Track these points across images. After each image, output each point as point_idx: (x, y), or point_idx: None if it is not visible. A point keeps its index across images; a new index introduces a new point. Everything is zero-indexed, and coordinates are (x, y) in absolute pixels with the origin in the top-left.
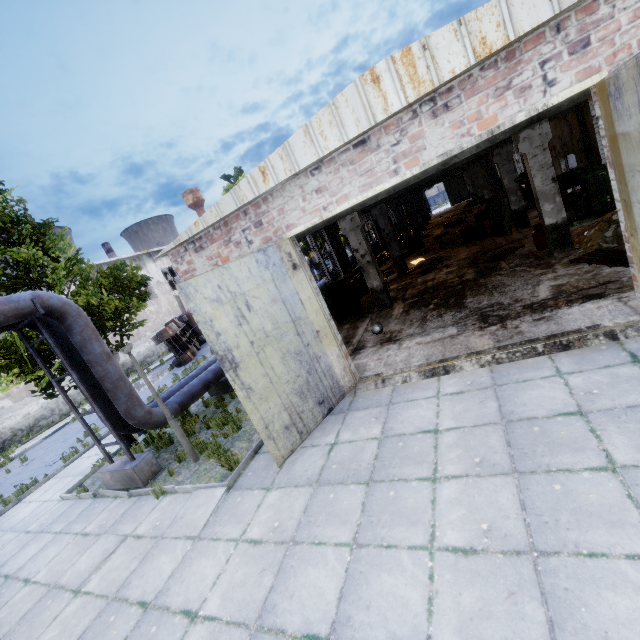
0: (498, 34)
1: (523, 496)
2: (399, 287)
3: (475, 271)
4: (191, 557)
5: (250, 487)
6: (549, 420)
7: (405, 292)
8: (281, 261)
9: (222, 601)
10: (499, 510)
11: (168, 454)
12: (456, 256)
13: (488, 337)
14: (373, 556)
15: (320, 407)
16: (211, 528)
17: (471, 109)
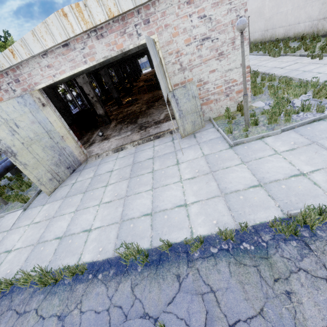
0: (115, 9)
1: (129, 184)
2: (116, 113)
3: (146, 106)
4: (7, 236)
5: (35, 206)
6: (144, 161)
7: (118, 116)
8: (34, 102)
9: (22, 243)
10: (121, 189)
11: None
12: (143, 98)
13: (139, 135)
14: (81, 212)
15: (68, 170)
16: (16, 225)
17: (112, 39)
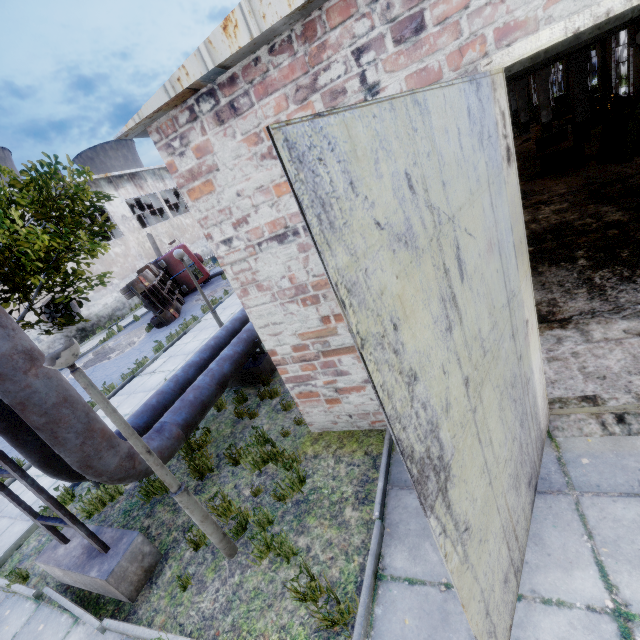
0: None
1: None
2: None
3: (620, 209)
4: None
5: None
6: None
7: None
8: (495, 131)
9: None
10: None
11: (168, 512)
12: (547, 190)
13: None
14: None
15: (529, 492)
16: None
17: None
